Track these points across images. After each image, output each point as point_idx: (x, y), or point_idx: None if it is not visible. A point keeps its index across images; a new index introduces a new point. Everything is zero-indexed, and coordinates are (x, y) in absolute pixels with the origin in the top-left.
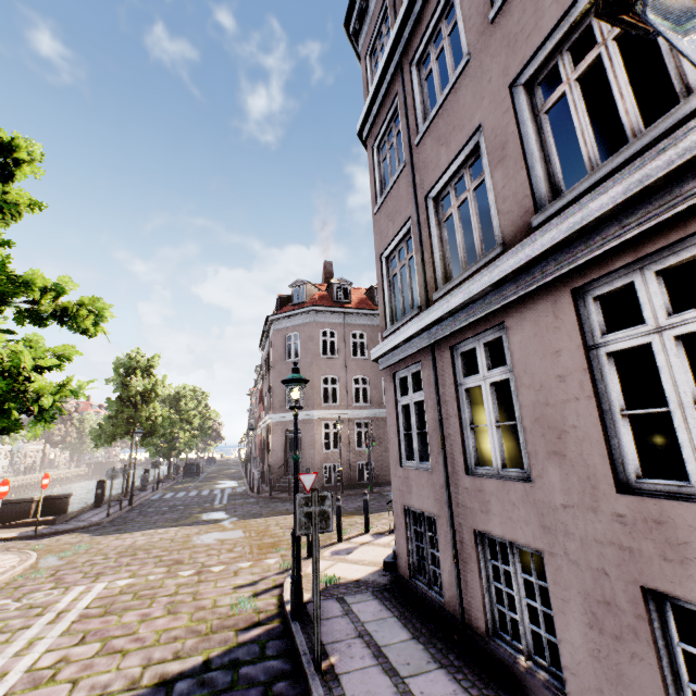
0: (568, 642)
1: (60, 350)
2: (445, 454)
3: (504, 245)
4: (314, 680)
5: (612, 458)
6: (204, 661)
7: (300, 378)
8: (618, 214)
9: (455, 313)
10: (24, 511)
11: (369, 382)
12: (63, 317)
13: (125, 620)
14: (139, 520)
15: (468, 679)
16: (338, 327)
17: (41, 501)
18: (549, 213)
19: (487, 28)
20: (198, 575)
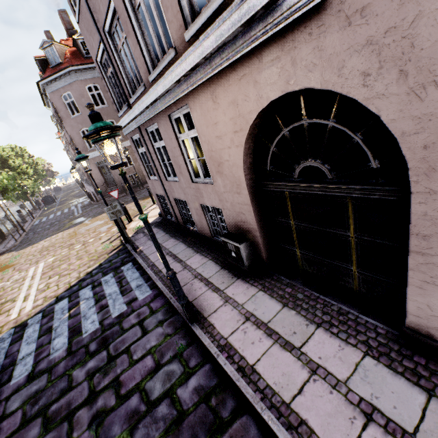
0: (195, 220)
1: None
2: (159, 174)
3: (145, 85)
4: (135, 254)
5: (190, 173)
6: (99, 264)
7: (83, 157)
8: (167, 92)
9: (140, 115)
10: None
11: None
12: None
13: (62, 268)
14: (37, 236)
15: (179, 237)
16: (98, 81)
17: None
18: (152, 79)
19: None
20: (84, 245)
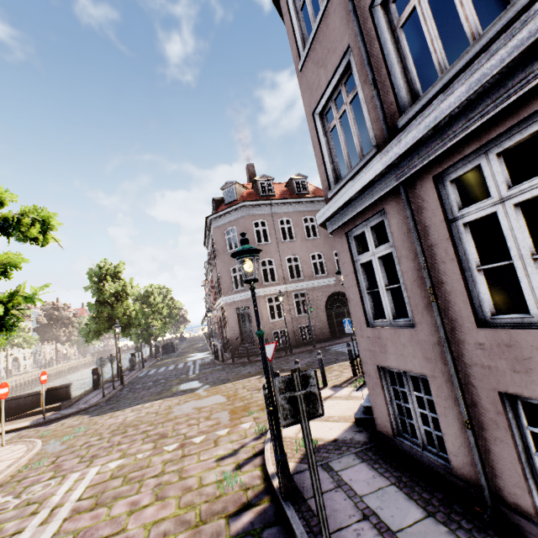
0: None
1: (4, 259)
2: (438, 306)
3: None
4: None
5: None
6: None
7: (251, 248)
8: None
9: (442, 127)
10: (35, 402)
11: (299, 259)
12: (6, 227)
13: (114, 513)
14: (129, 397)
15: None
16: (267, 217)
17: (44, 394)
18: None
19: None
20: (181, 449)
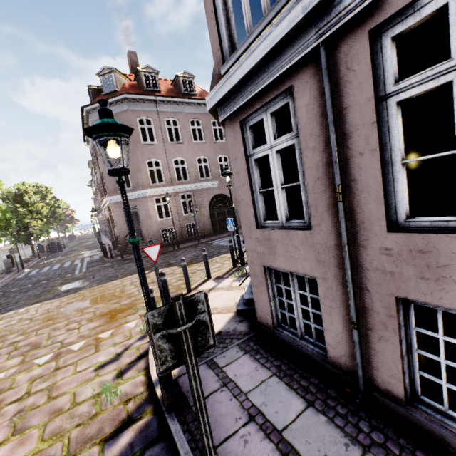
0: None
1: None
2: (344, 207)
3: None
4: None
5: None
6: None
7: (115, 123)
8: None
9: None
10: None
11: (186, 162)
12: None
13: None
14: (1, 302)
15: None
16: (153, 115)
17: None
18: None
19: None
20: (56, 360)
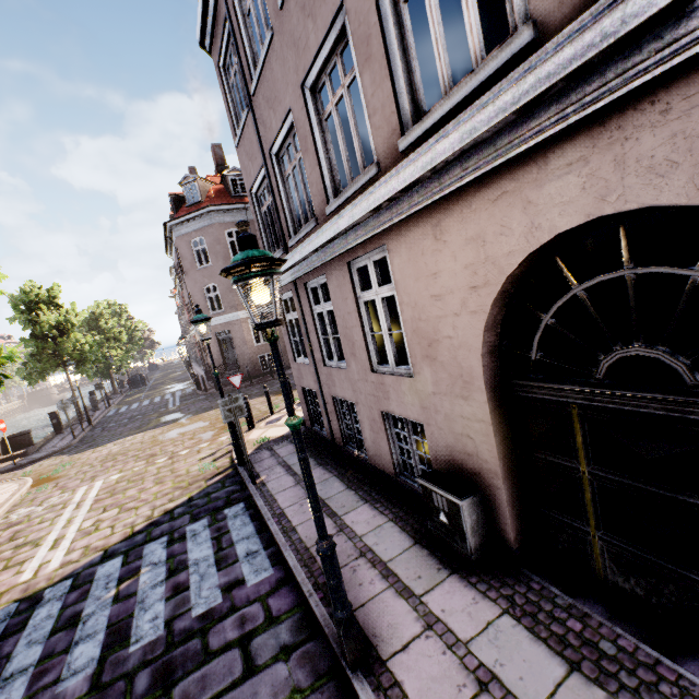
0: (366, 439)
1: None
2: (313, 354)
3: (317, 220)
4: (252, 488)
5: (370, 356)
6: (189, 498)
7: (204, 319)
8: (354, 227)
9: (301, 263)
10: None
11: None
12: None
13: (129, 495)
14: (106, 435)
15: (332, 467)
16: None
17: (8, 442)
18: (332, 210)
19: (280, 12)
20: (171, 460)
